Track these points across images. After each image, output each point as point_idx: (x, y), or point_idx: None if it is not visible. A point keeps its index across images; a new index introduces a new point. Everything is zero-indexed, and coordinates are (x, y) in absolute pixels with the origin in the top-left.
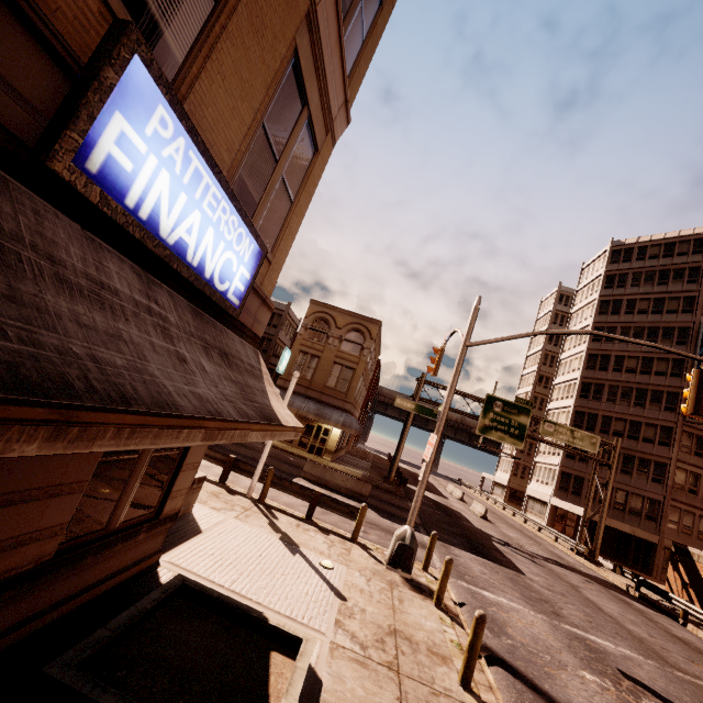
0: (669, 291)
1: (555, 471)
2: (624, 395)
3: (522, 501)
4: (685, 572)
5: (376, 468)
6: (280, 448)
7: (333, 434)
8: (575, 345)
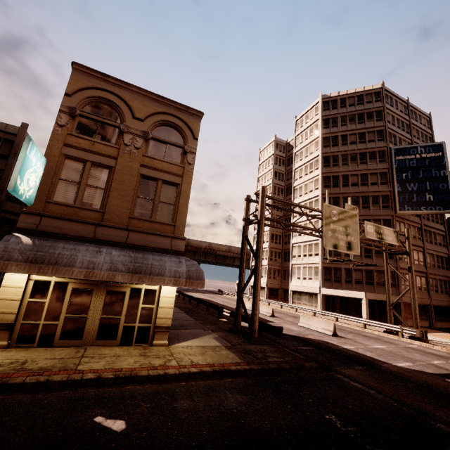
0: (367, 127)
1: (316, 268)
2: (354, 203)
3: (276, 295)
4: None
5: (193, 314)
6: (59, 381)
7: (163, 297)
8: (306, 173)
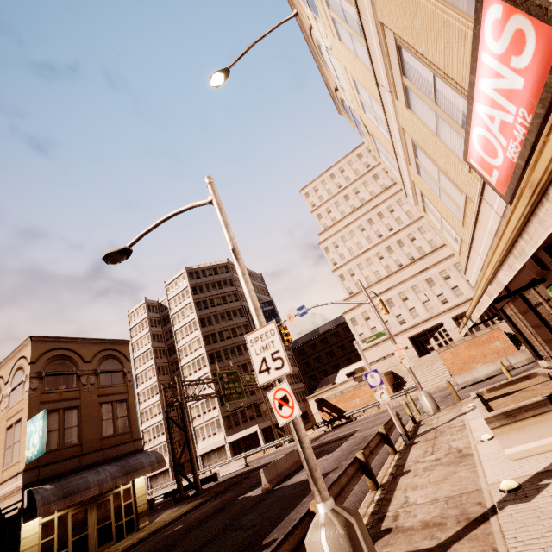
0: (226, 292)
1: (218, 421)
2: (232, 352)
3: (183, 471)
4: (327, 408)
5: None
6: (123, 551)
7: (138, 489)
8: (187, 334)
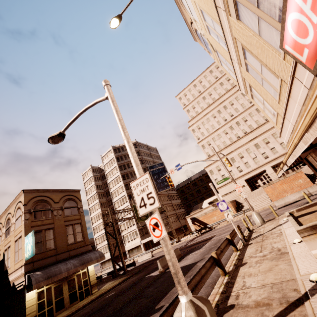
0: None
1: (136, 231)
2: None
3: (119, 259)
4: (197, 223)
5: None
6: (82, 307)
7: (90, 272)
8: (116, 184)
